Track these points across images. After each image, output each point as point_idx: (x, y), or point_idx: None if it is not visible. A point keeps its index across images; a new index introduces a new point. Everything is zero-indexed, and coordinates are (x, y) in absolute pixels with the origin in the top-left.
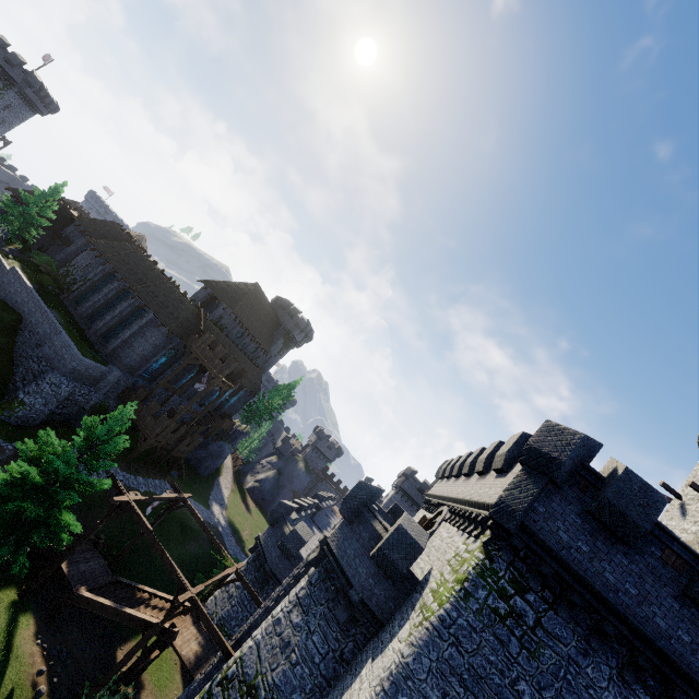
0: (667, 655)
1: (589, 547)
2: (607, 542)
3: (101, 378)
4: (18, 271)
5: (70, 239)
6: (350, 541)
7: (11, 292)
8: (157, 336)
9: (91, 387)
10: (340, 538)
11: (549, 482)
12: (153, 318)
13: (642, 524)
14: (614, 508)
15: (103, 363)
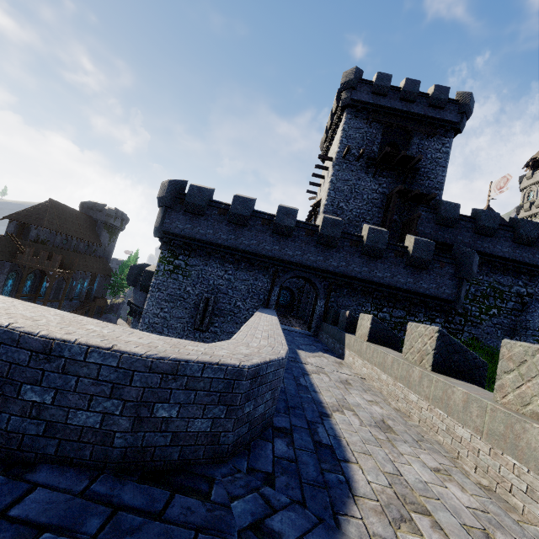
0: (228, 246)
1: (191, 225)
2: (197, 219)
3: None
4: None
5: None
6: (137, 293)
7: None
8: None
9: None
10: (134, 296)
11: (167, 208)
12: None
13: (202, 204)
14: (190, 204)
15: None
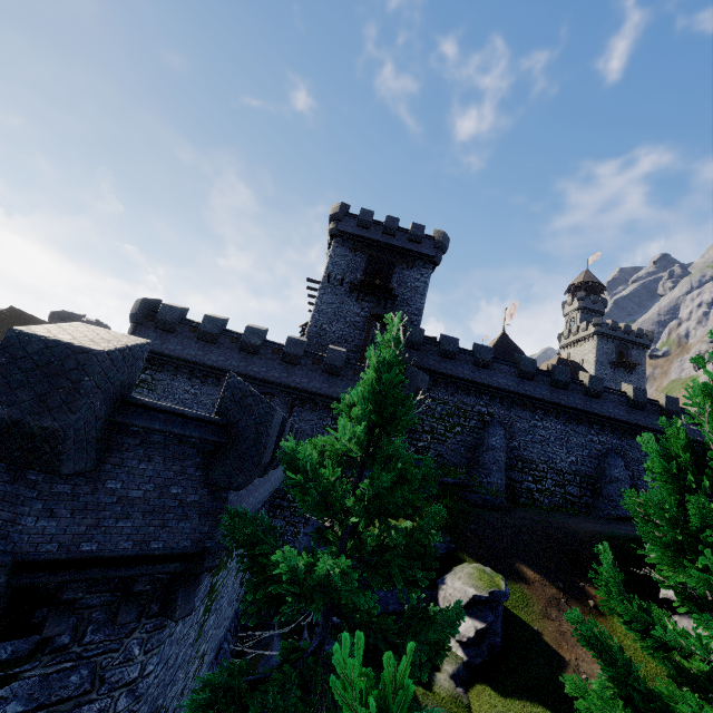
0: (196, 362)
1: (161, 341)
2: (168, 336)
3: None
4: None
5: None
6: None
7: None
8: None
9: None
10: None
11: (138, 324)
12: None
13: (172, 322)
14: (161, 321)
15: None
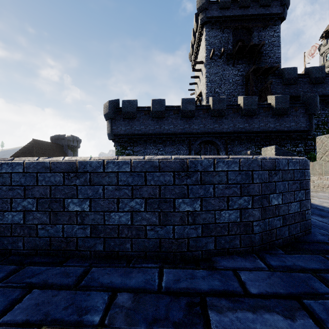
0: (156, 133)
1: (129, 126)
2: (132, 121)
3: None
4: None
5: None
6: None
7: None
8: None
9: None
10: None
11: (112, 119)
12: None
13: (133, 111)
14: (126, 112)
15: None
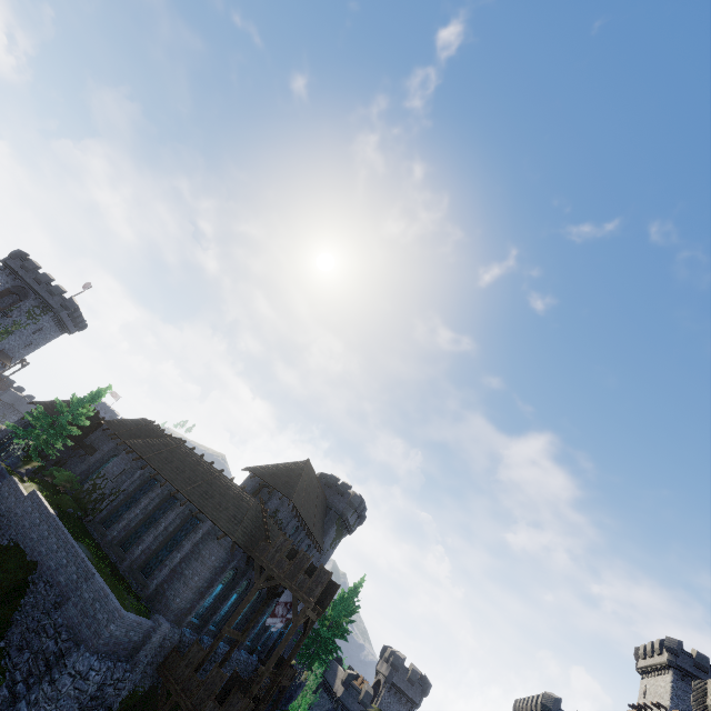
0: None
1: None
2: None
3: (141, 642)
4: (38, 495)
5: (94, 446)
6: None
7: (25, 526)
8: (218, 554)
9: (126, 662)
10: None
11: None
12: (210, 527)
13: None
14: None
15: (144, 613)
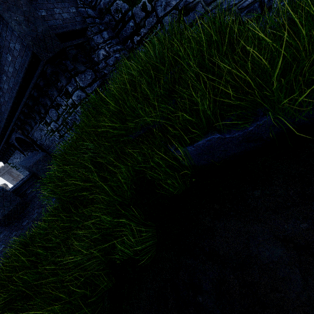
0: None
1: None
2: None
3: None
4: None
5: None
6: None
7: None
8: None
9: None
10: None
11: None
12: None
13: None
14: None
15: None
